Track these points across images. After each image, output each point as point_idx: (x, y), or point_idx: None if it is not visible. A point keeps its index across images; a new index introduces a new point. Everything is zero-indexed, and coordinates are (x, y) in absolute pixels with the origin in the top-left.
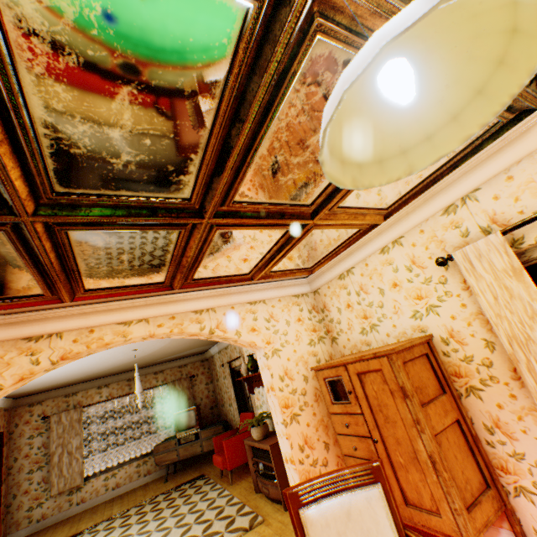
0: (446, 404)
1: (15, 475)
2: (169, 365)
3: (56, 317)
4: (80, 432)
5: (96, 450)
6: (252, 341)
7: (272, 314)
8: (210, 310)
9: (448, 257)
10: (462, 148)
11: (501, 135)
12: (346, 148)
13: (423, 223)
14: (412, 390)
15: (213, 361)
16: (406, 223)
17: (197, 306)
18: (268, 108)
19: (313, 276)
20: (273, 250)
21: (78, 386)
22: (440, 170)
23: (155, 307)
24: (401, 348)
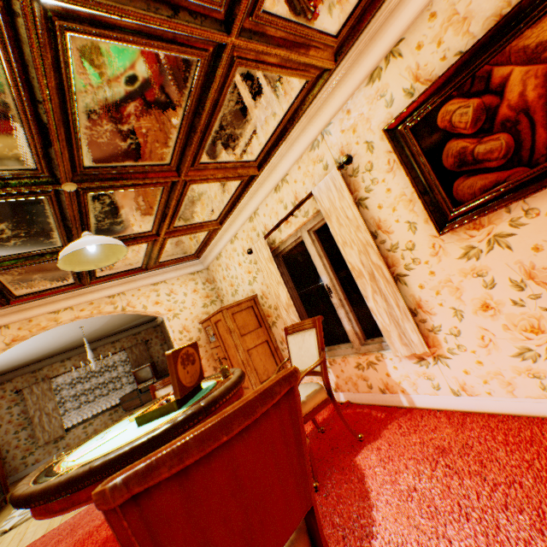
0: (261, 333)
1: (4, 437)
2: (124, 335)
3: (2, 315)
4: (54, 398)
5: (71, 409)
6: (157, 311)
7: (172, 290)
8: (121, 294)
9: (251, 249)
10: (235, 191)
11: (250, 185)
12: (89, 257)
13: (243, 226)
14: (236, 328)
15: (163, 326)
16: (236, 226)
17: (110, 293)
18: (82, 212)
19: (202, 258)
20: (148, 253)
21: (42, 363)
22: (231, 201)
23: (76, 298)
24: (230, 306)
